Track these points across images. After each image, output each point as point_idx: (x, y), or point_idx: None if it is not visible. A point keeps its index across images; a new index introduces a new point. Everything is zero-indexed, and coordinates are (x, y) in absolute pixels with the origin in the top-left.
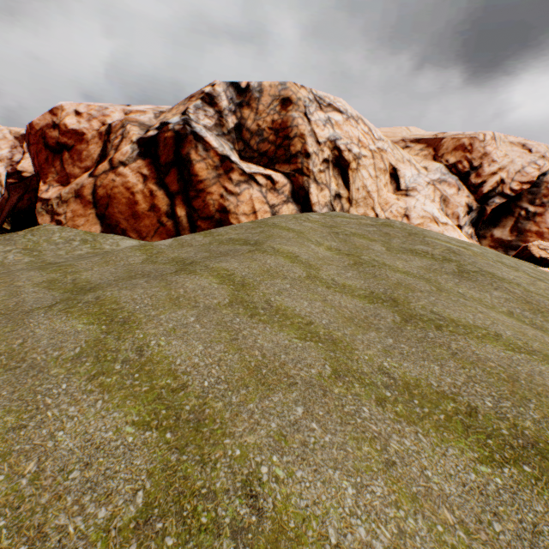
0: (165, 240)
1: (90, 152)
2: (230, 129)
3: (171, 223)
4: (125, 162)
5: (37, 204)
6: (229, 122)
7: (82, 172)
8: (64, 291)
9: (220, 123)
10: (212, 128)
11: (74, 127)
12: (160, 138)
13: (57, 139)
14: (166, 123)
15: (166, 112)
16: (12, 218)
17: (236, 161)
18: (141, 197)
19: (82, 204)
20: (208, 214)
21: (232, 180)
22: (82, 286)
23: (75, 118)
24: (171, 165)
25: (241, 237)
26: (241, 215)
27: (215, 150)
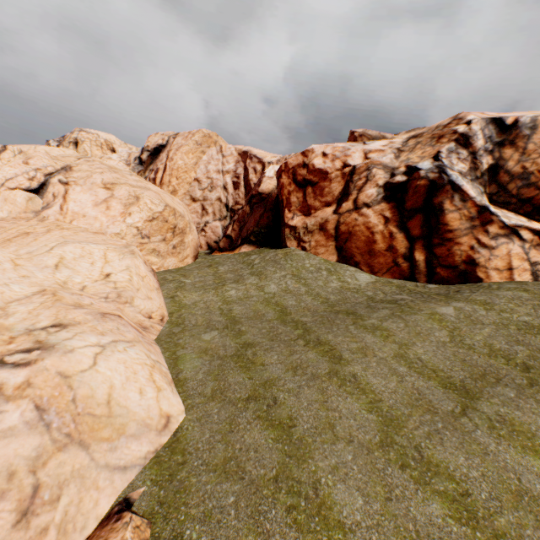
0: (445, 308)
1: (331, 189)
2: (482, 171)
3: (406, 265)
4: (368, 204)
5: (285, 230)
6: (483, 163)
7: (322, 206)
8: (438, 383)
9: (474, 167)
10: (466, 173)
11: (319, 166)
12: (410, 185)
13: (304, 176)
14: (415, 169)
15: (406, 151)
16: (256, 232)
17: (495, 212)
18: (380, 237)
19: (325, 236)
20: (451, 262)
21: (487, 232)
22: (448, 381)
23: (321, 159)
24: (416, 211)
25: (539, 323)
26: (491, 270)
27: (473, 200)
